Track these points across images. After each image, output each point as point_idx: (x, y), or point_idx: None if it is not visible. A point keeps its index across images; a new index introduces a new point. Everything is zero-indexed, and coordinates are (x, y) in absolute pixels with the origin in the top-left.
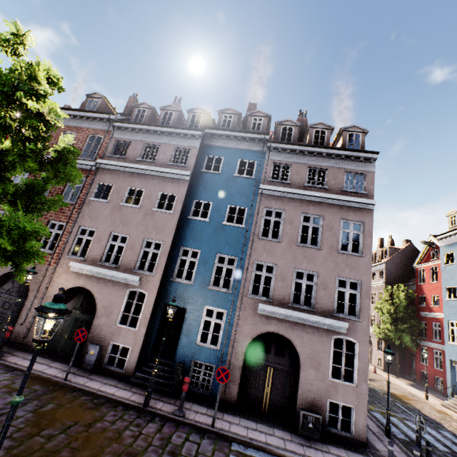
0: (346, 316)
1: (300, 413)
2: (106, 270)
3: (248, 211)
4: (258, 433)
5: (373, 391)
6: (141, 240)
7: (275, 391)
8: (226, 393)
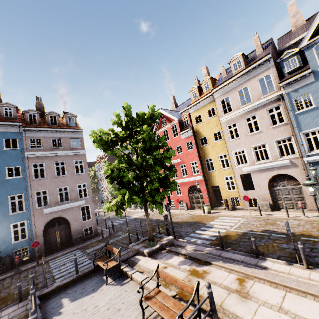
0: (84, 198)
1: (74, 238)
2: None
3: (22, 168)
4: (59, 254)
5: (107, 218)
6: None
7: (62, 238)
8: (39, 252)
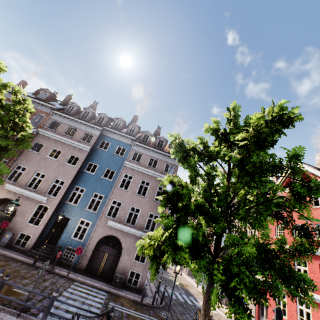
0: (149, 231)
1: (115, 275)
2: (28, 191)
3: (116, 173)
4: (90, 281)
5: (170, 280)
6: (53, 178)
7: (107, 265)
8: (80, 264)
